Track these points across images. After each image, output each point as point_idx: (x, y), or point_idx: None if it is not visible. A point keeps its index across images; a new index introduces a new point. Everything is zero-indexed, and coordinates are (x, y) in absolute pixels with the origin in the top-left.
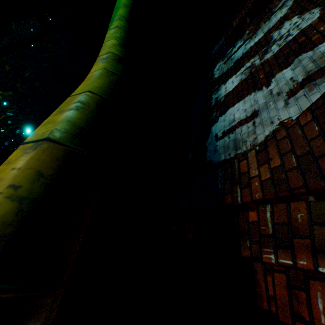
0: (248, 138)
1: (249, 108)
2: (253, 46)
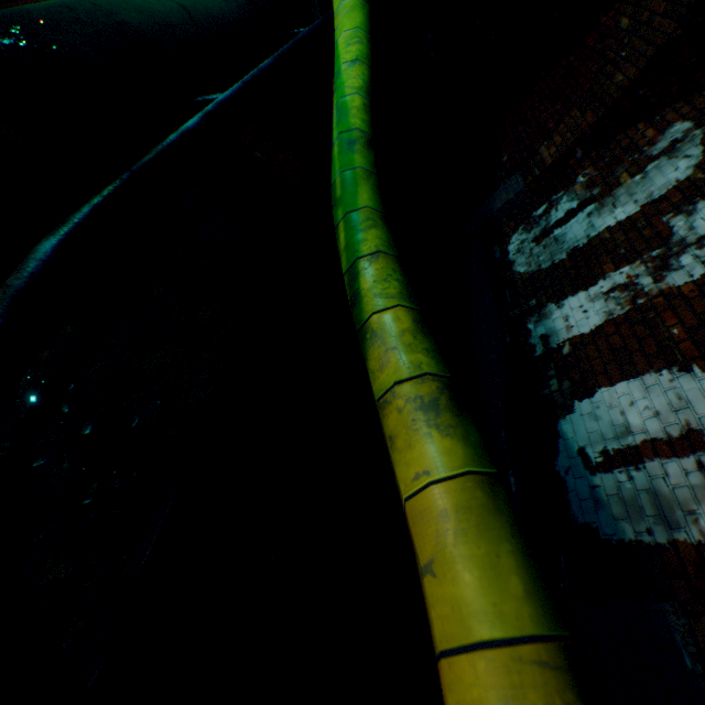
0: (698, 506)
1: (668, 414)
2: (616, 230)
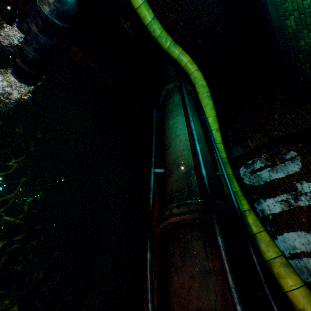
0: None
1: (306, 244)
2: (279, 180)
